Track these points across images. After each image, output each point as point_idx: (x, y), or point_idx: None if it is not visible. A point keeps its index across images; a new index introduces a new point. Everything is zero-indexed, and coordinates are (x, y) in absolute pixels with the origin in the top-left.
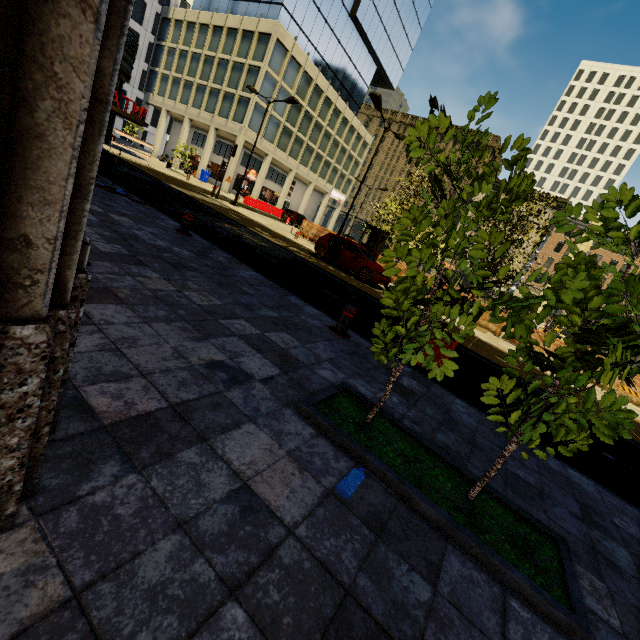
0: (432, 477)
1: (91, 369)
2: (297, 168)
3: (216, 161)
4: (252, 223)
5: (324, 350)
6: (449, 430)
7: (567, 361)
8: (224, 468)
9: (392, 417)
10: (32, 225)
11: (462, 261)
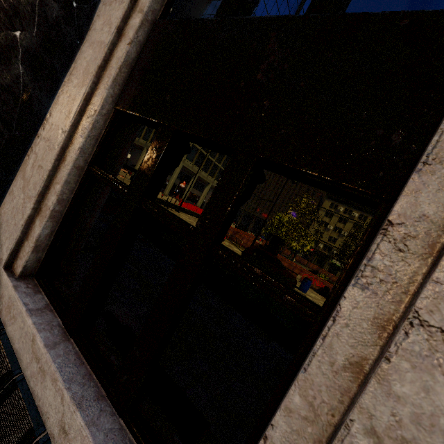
0: None
1: None
2: (213, 182)
3: None
4: None
5: None
6: None
7: None
8: None
9: None
10: None
11: None
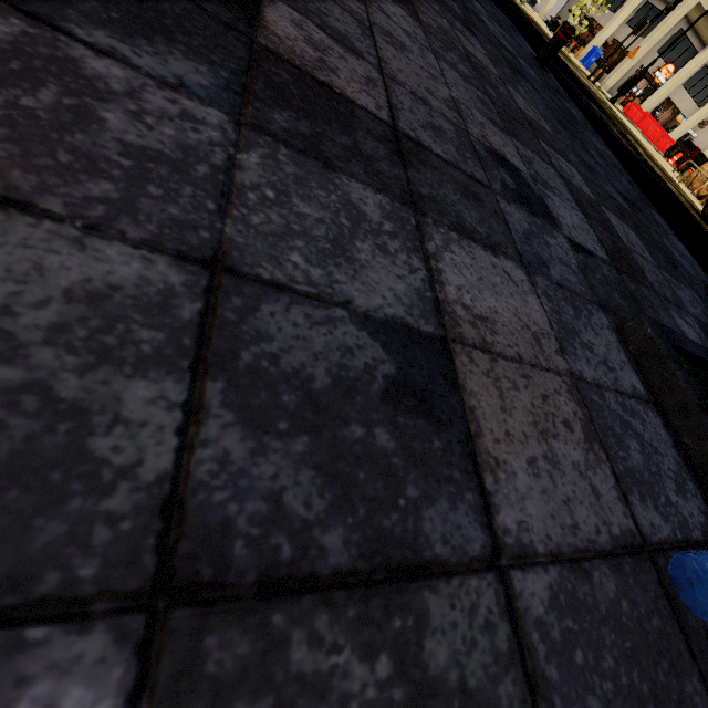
0: None
1: (309, 3)
2: None
3: (622, 38)
4: (625, 129)
5: (691, 301)
6: None
7: None
8: (418, 275)
9: None
10: None
11: None
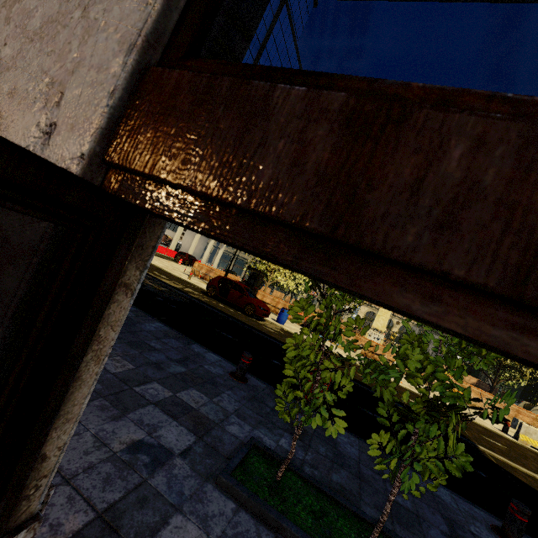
0: (338, 530)
1: None
2: None
3: None
4: (150, 267)
5: (229, 401)
6: (340, 467)
7: (420, 414)
8: None
9: (296, 468)
10: (51, 443)
11: (339, 337)
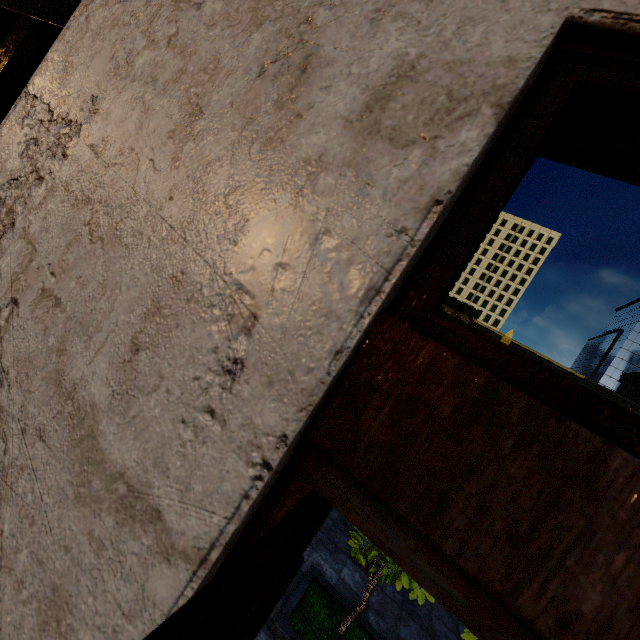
0: None
1: None
2: None
3: None
4: None
5: None
6: (409, 617)
7: None
8: None
9: (361, 618)
10: None
11: None
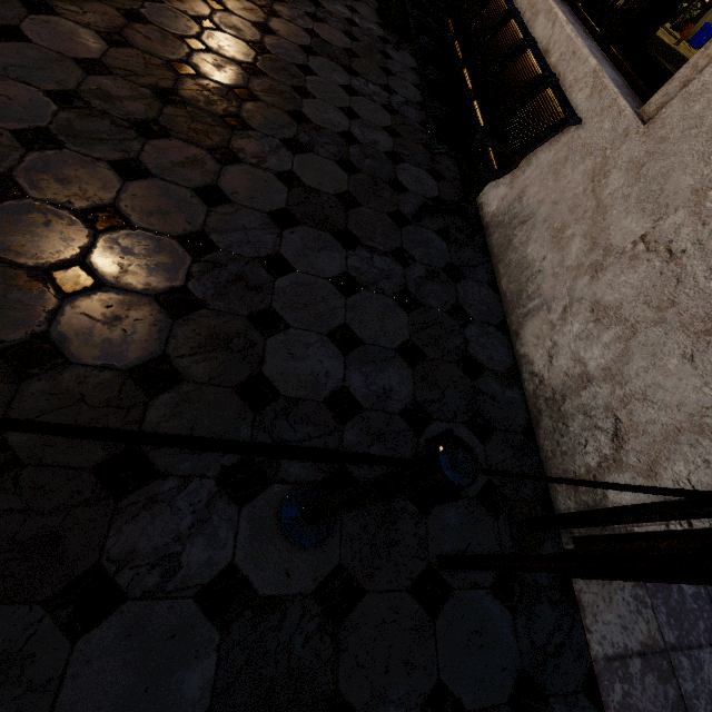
0: None
1: None
2: None
3: None
4: None
5: None
6: None
7: None
8: None
9: None
10: None
11: None
